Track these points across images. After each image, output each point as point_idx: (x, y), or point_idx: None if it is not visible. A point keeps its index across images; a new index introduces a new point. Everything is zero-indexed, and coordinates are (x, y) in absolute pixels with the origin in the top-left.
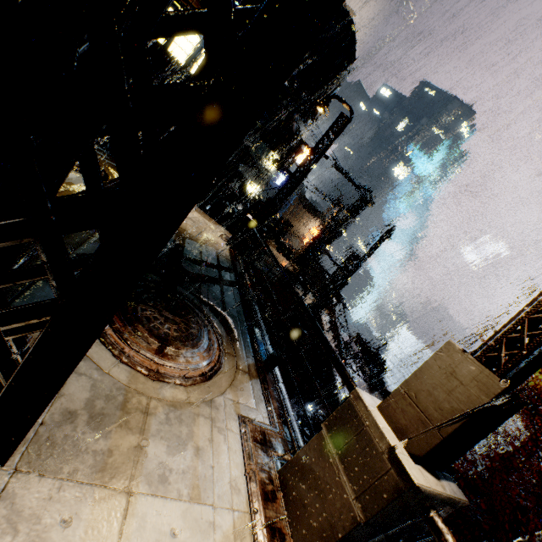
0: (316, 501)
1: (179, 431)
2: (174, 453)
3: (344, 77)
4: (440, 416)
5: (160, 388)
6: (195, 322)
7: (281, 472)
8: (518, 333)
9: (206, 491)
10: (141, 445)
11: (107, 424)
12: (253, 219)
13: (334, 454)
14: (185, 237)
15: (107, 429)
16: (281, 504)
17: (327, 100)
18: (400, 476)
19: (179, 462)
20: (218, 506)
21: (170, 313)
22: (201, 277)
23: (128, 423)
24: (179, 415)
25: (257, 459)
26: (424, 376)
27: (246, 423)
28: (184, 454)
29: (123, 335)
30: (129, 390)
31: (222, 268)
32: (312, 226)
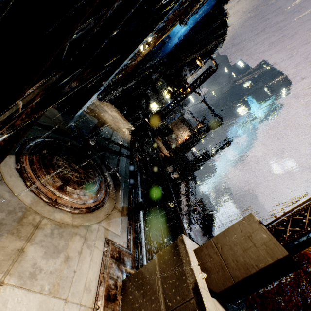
0: (140, 308)
1: (57, 243)
2: (48, 258)
3: (217, 49)
4: (235, 266)
5: (53, 212)
6: (92, 174)
7: (124, 282)
8: (301, 216)
9: (64, 288)
10: (23, 249)
11: (2, 231)
12: (148, 121)
13: (158, 277)
14: (103, 124)
15: (0, 234)
16: (118, 304)
17: (203, 57)
18: (198, 305)
19: (49, 265)
20: (70, 300)
21: (76, 166)
22: (107, 148)
23: (19, 232)
24: (61, 232)
25: (109, 270)
26: (229, 235)
27: (109, 244)
28: (55, 259)
29: (37, 173)
30: (28, 210)
31: (123, 146)
32: (186, 134)
